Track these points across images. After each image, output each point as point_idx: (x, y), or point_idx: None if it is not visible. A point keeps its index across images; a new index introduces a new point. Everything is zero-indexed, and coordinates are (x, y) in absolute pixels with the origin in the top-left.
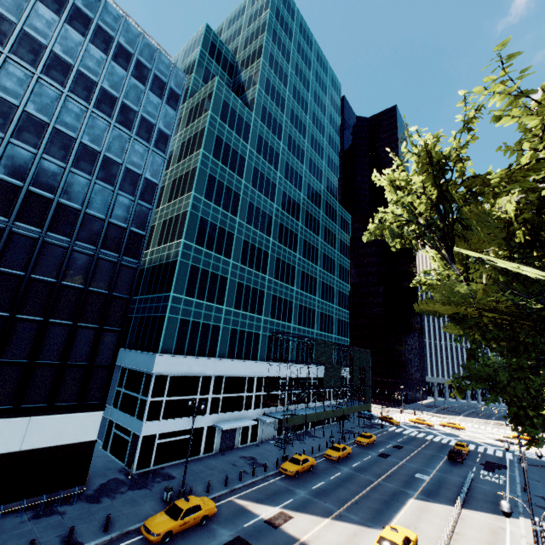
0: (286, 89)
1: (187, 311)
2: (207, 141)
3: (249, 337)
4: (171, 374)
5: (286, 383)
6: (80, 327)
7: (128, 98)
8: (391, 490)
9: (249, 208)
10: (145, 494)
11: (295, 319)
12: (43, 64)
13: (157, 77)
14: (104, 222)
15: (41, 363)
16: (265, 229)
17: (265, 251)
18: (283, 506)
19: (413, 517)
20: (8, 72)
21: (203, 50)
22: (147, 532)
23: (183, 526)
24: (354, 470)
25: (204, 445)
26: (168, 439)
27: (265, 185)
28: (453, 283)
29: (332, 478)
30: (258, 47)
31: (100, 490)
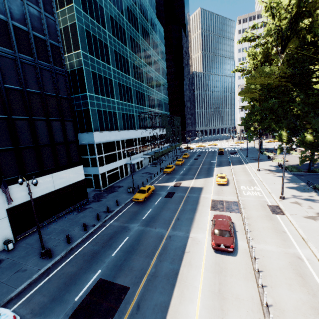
0: None
1: (99, 104)
2: None
3: (130, 117)
4: (102, 142)
5: (149, 139)
6: (51, 120)
7: None
8: (207, 168)
9: (111, 21)
10: (117, 193)
11: (147, 104)
12: None
13: None
14: (29, 34)
15: (41, 145)
16: (123, 40)
17: (126, 59)
18: (175, 181)
19: (219, 172)
20: None
21: None
22: (137, 200)
23: (148, 195)
24: (189, 166)
25: (125, 173)
26: (110, 173)
27: None
28: (264, 67)
29: (184, 170)
30: None
31: (96, 198)
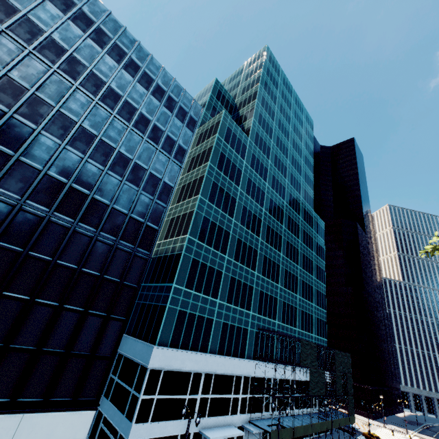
0: (273, 122)
1: (186, 302)
2: (213, 156)
3: (238, 332)
4: (165, 368)
5: (271, 385)
6: (90, 314)
7: (158, 121)
8: None
9: (243, 211)
10: None
11: (279, 316)
12: (101, 94)
13: (182, 108)
14: (126, 216)
15: (47, 350)
16: (255, 230)
17: (254, 249)
18: None
19: None
20: (75, 98)
21: (212, 95)
22: None
23: None
24: None
25: None
26: None
27: (256, 192)
28: None
29: None
30: (253, 92)
31: None
